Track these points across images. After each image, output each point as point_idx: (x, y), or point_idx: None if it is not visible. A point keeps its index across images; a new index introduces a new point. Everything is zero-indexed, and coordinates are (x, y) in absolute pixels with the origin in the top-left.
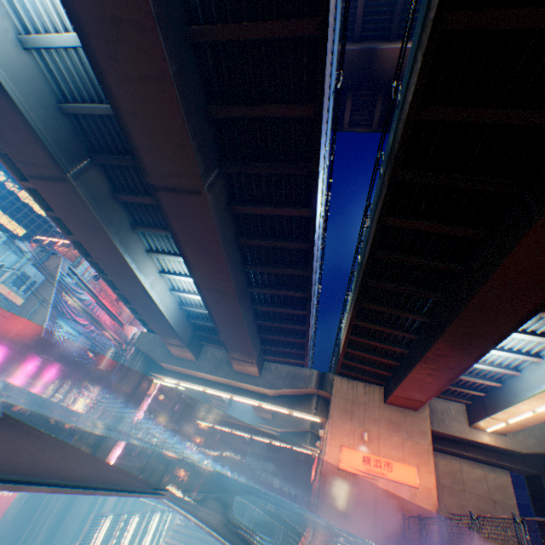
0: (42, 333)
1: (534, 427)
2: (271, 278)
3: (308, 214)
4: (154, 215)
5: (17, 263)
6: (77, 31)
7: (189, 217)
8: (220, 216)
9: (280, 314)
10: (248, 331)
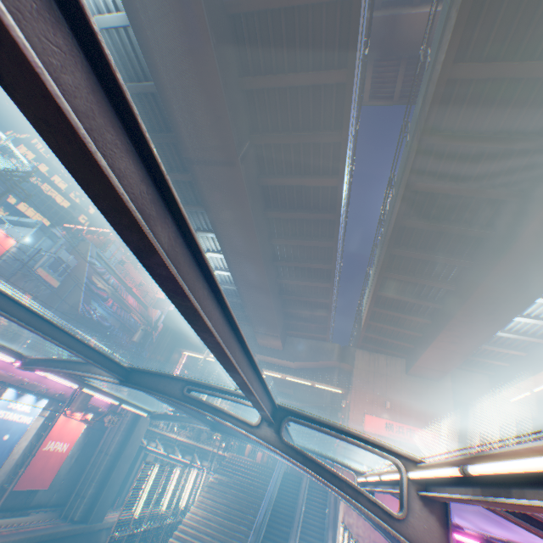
0: (77, 313)
1: None
2: (296, 251)
3: (335, 183)
4: (185, 191)
5: (52, 248)
6: (126, 9)
7: (222, 190)
8: (250, 188)
9: (303, 288)
10: (273, 304)
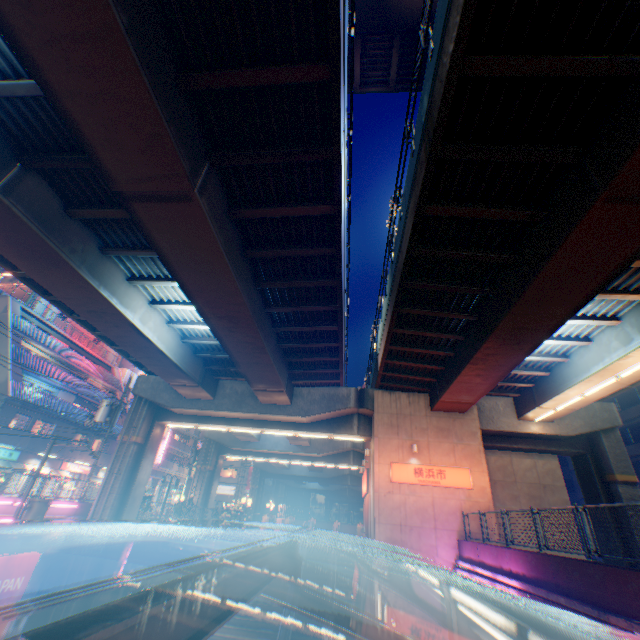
0: (7, 397)
1: (580, 409)
2: (292, 293)
3: (331, 211)
4: (129, 232)
5: None
6: None
7: (180, 232)
8: (220, 226)
9: (307, 333)
10: (272, 359)
